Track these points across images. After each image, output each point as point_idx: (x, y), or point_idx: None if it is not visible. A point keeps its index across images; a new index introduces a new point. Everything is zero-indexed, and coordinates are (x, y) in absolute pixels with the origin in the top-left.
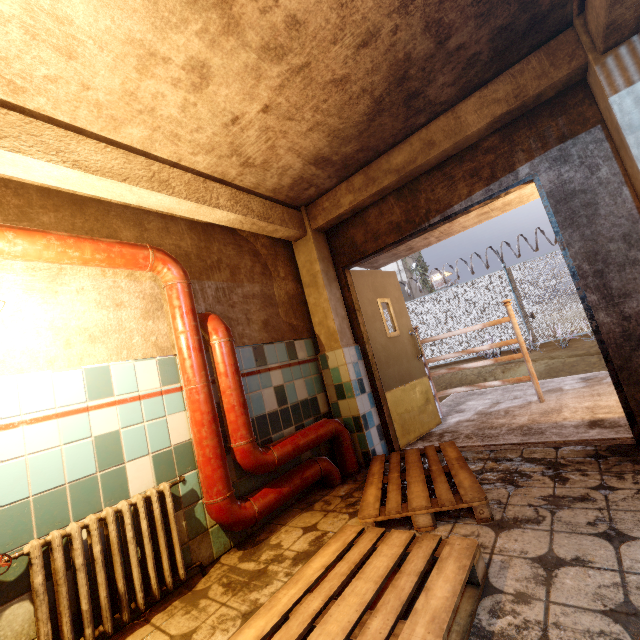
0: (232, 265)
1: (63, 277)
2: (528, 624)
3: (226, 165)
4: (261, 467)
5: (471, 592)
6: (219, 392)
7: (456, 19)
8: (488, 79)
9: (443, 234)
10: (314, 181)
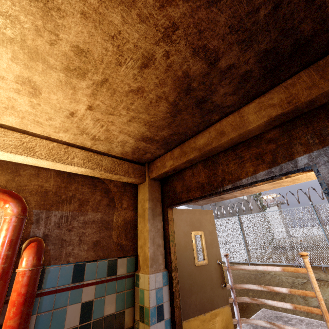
0: (83, 199)
1: None
2: None
3: (82, 139)
4: None
5: None
6: (4, 319)
7: (220, 45)
8: (265, 90)
9: (244, 192)
10: (148, 150)
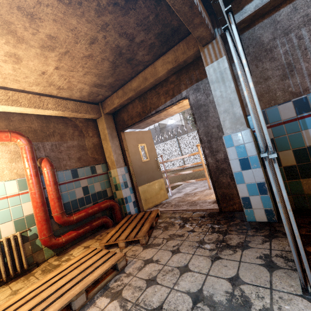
0: (61, 133)
1: None
2: (122, 284)
3: (49, 89)
4: (66, 223)
5: (114, 273)
6: (47, 193)
7: (133, 31)
8: (165, 51)
9: (167, 115)
10: (99, 93)
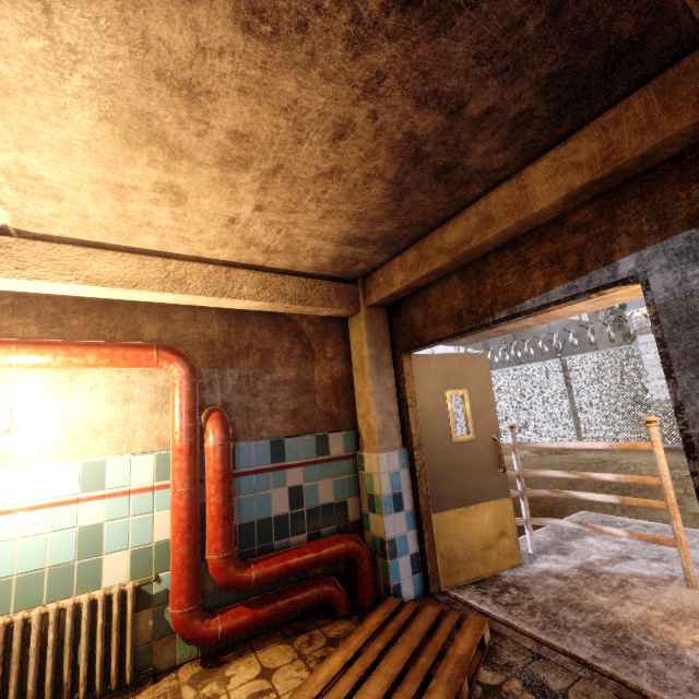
0: (264, 349)
1: (81, 376)
2: None
3: (249, 254)
4: (233, 586)
5: None
6: (205, 497)
7: (463, 84)
8: (566, 133)
9: (544, 318)
10: (359, 257)
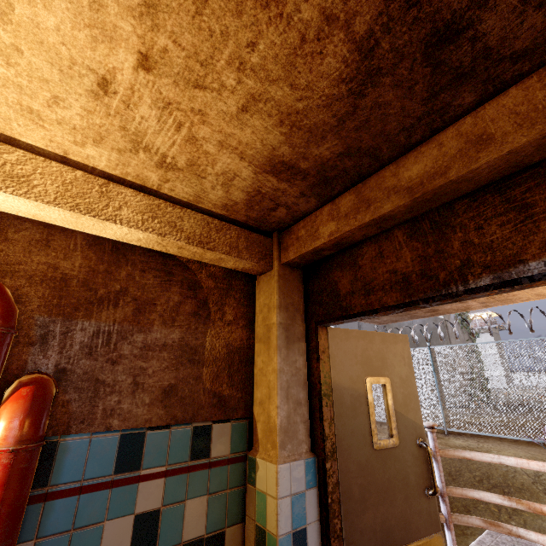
0: (143, 299)
1: None
2: None
3: (137, 165)
4: None
5: None
6: None
7: None
8: None
9: (495, 299)
10: (281, 199)
